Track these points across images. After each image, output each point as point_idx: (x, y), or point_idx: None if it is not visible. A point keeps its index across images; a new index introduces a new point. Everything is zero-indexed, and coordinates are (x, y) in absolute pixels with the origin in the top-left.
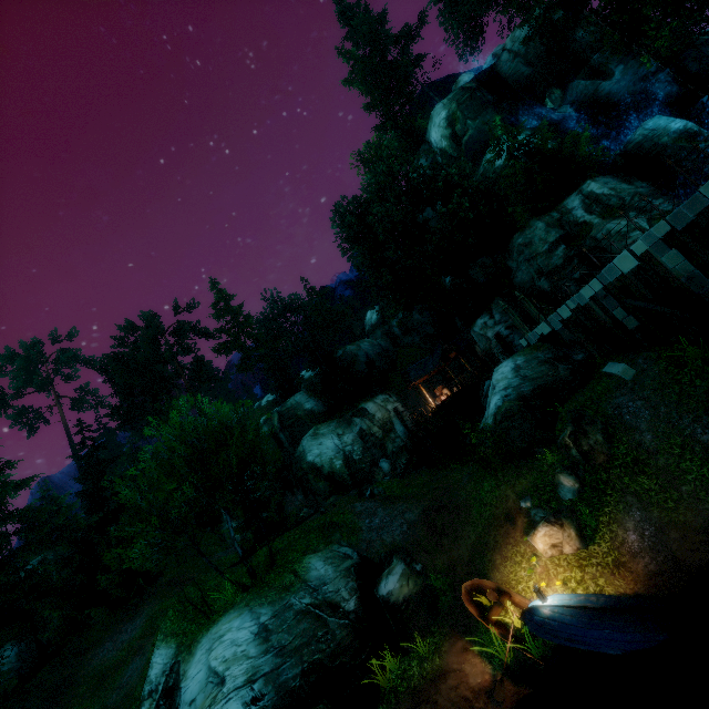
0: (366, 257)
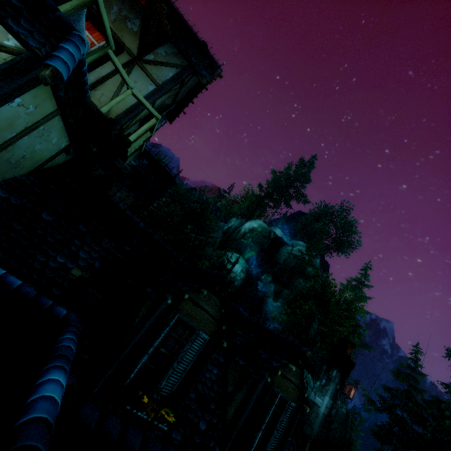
0: None
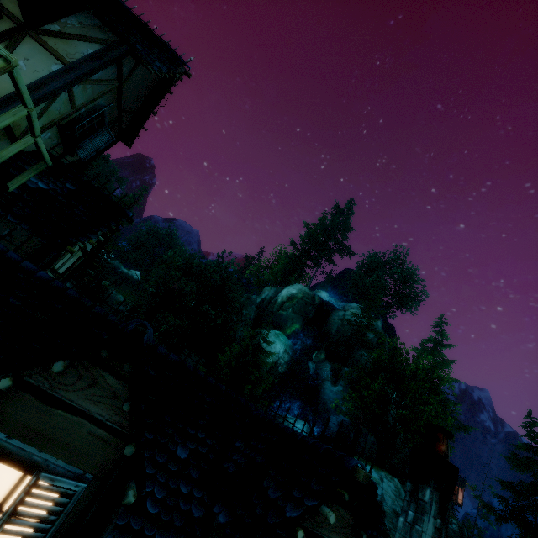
0: (157, 281)
